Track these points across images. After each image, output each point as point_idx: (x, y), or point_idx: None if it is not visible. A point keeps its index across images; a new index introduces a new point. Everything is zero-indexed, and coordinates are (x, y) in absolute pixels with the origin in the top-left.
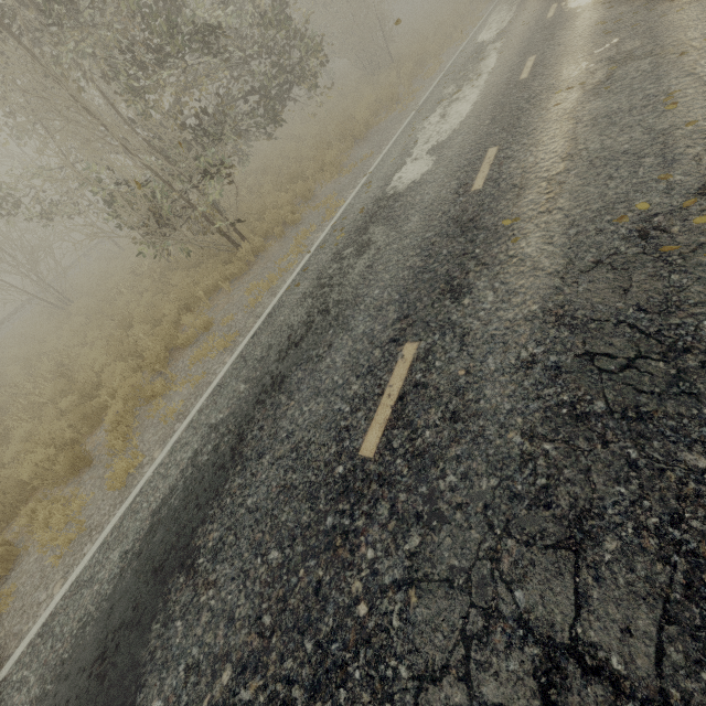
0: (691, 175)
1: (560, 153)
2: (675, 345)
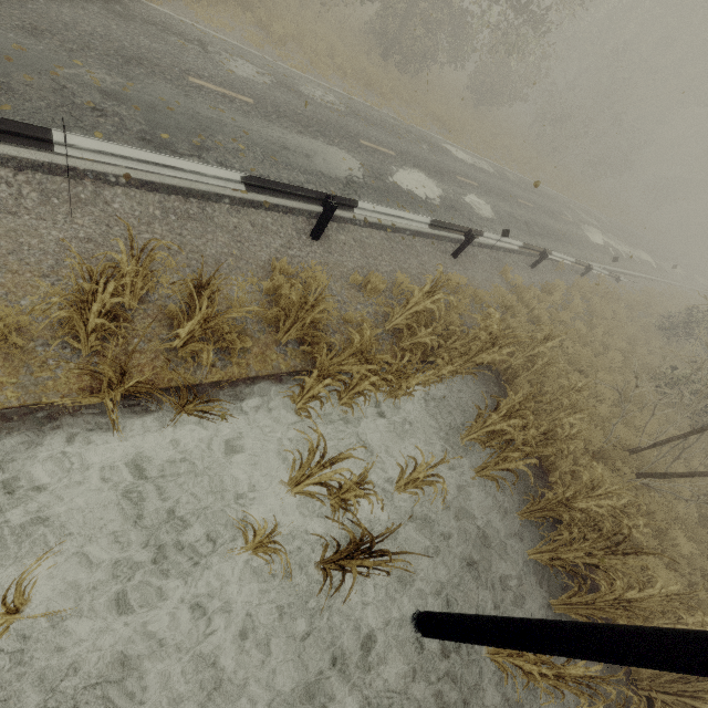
0: None
1: None
2: None
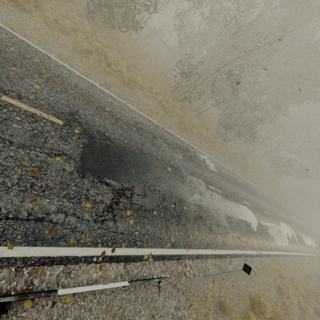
0: None
1: None
2: None
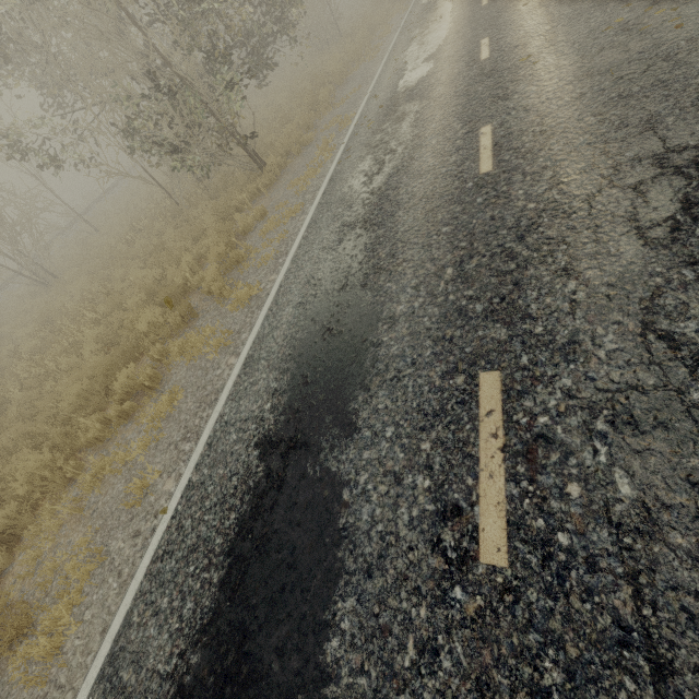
0: (643, 1)
1: (544, 22)
2: (669, 55)
